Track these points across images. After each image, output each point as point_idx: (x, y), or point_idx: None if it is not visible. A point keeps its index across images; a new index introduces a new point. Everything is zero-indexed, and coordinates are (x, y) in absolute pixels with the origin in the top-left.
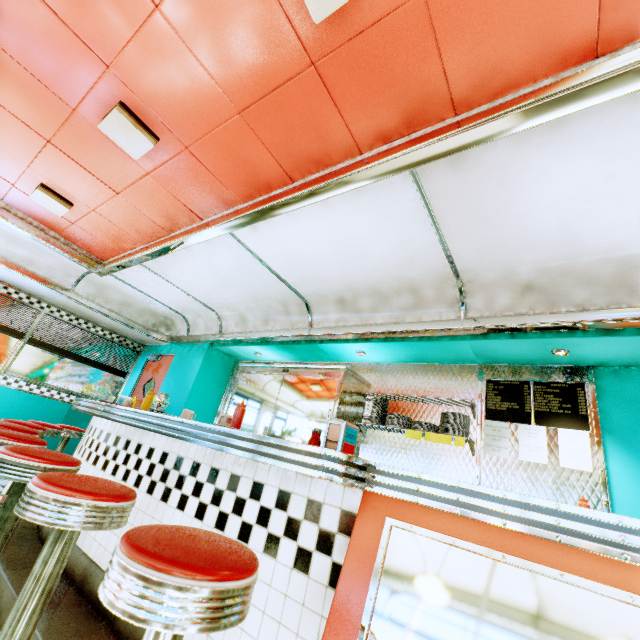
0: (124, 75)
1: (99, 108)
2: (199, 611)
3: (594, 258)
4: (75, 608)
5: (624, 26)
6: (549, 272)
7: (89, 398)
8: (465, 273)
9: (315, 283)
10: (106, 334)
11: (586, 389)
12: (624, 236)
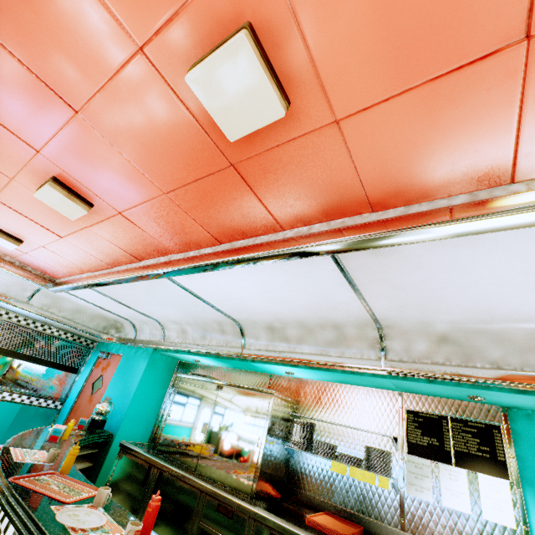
0: (54, 158)
1: (35, 179)
2: None
3: (506, 323)
4: None
5: None
6: (463, 328)
7: (40, 396)
8: (384, 320)
9: (246, 313)
10: (61, 334)
11: (502, 432)
12: None
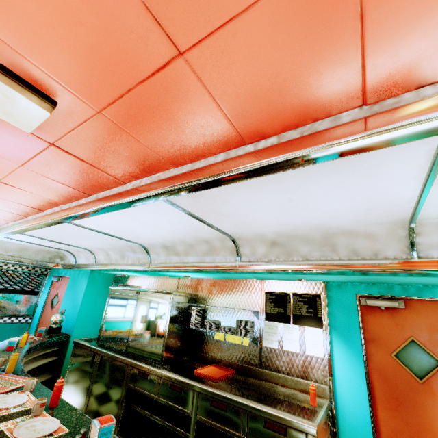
0: None
1: None
2: None
3: (307, 229)
4: None
5: (254, 131)
6: (284, 235)
7: (11, 316)
8: (234, 234)
9: (142, 238)
10: (17, 268)
11: (322, 299)
12: (318, 221)
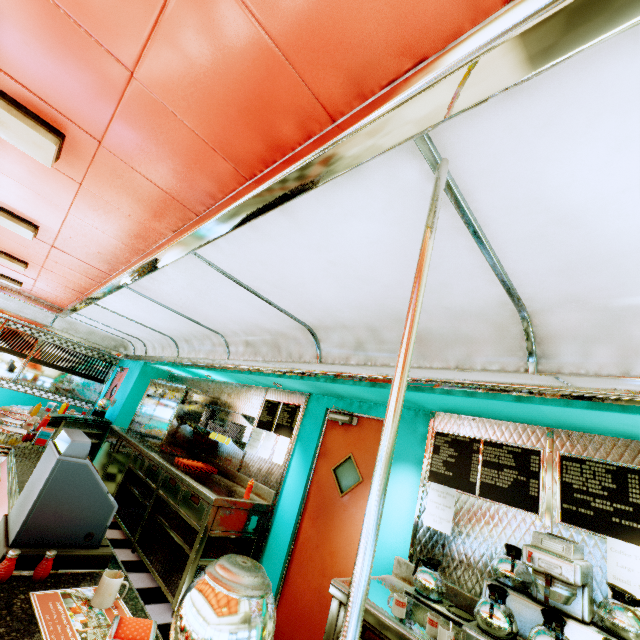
0: None
1: None
2: None
3: (257, 329)
4: None
5: (135, 247)
6: (249, 334)
7: (76, 398)
8: (219, 331)
9: (164, 329)
10: (88, 352)
11: (300, 410)
12: (251, 321)
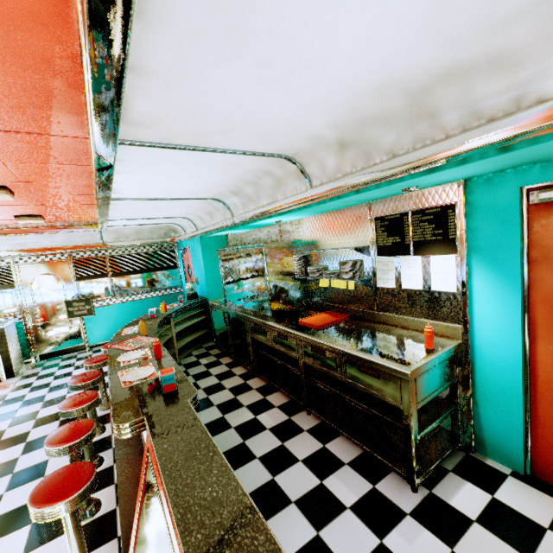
0: None
1: None
2: (48, 515)
3: (372, 100)
4: (135, 440)
5: None
6: (347, 126)
7: (166, 289)
8: (283, 152)
9: (204, 192)
10: (149, 249)
11: (456, 210)
12: (370, 78)
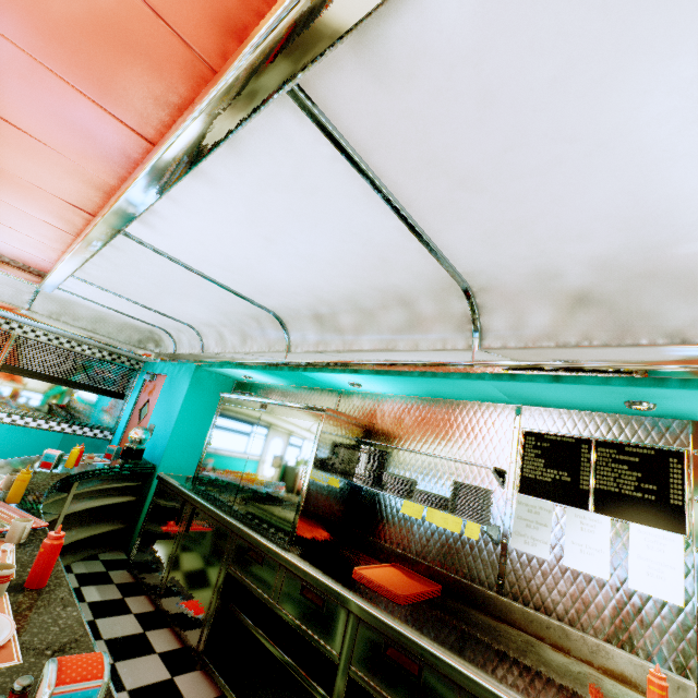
0: None
1: None
2: None
3: None
4: None
5: None
6: (619, 273)
7: (84, 425)
8: (473, 277)
9: (275, 295)
10: (95, 352)
11: (686, 462)
12: None
